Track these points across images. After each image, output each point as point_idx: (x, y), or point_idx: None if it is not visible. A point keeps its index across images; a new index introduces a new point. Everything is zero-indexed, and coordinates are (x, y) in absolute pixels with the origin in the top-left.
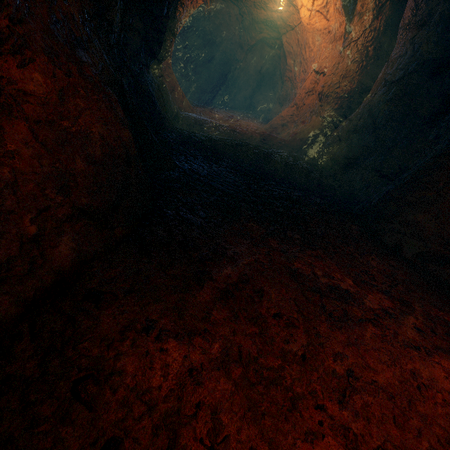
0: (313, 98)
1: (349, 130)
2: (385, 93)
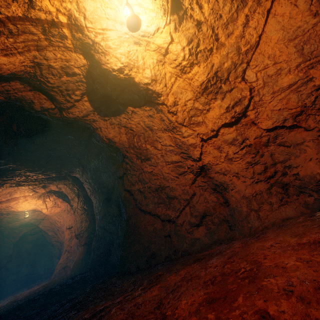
0: (74, 240)
1: (98, 240)
2: (100, 217)
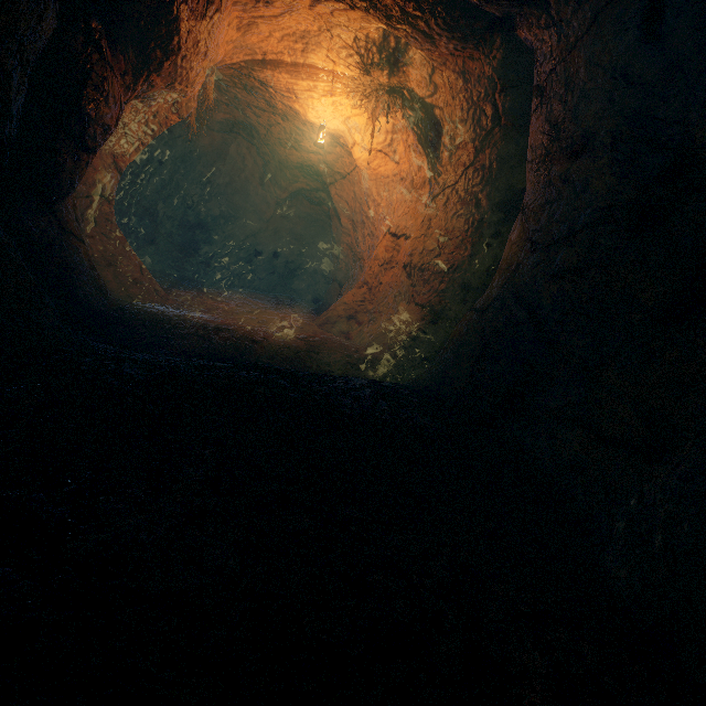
0: (395, 272)
1: (484, 330)
2: (543, 263)
